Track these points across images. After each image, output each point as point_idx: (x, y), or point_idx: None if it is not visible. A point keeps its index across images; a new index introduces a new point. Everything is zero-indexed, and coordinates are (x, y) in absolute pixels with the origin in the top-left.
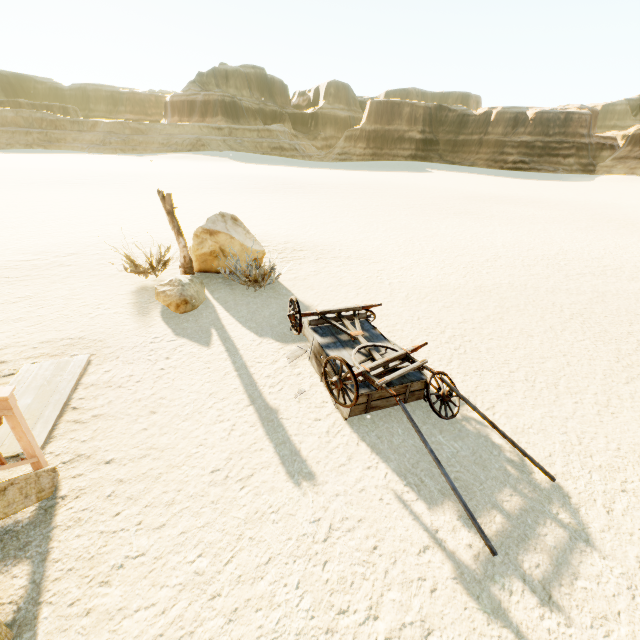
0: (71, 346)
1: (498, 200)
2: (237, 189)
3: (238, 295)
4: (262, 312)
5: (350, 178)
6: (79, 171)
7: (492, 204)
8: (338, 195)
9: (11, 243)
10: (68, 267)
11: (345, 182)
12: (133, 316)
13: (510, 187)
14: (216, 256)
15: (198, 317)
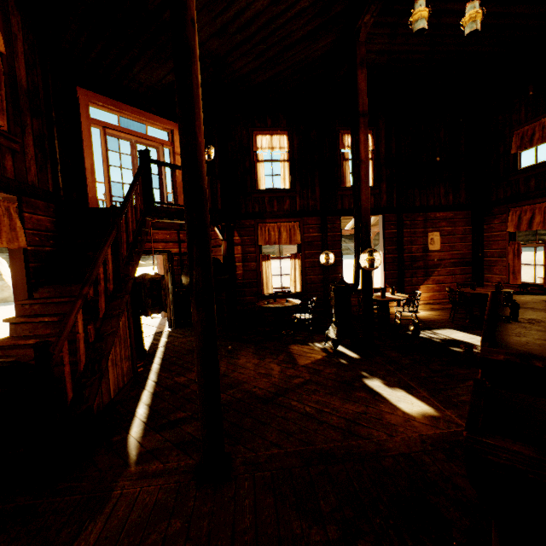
0: None
1: None
2: None
3: None
4: None
5: None
6: None
7: None
8: None
9: None
10: None
11: None
12: None
13: None
14: None
15: None
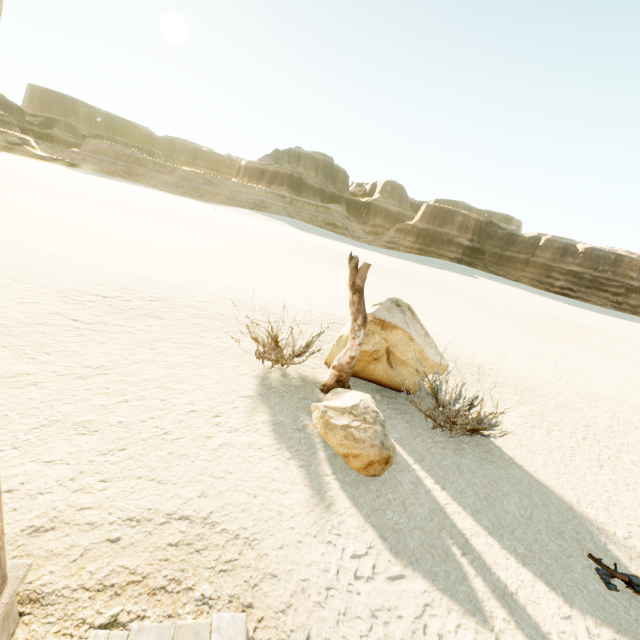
0: (191, 552)
1: (586, 329)
2: (310, 255)
3: (428, 441)
4: (502, 503)
5: (409, 268)
6: (154, 203)
7: (587, 333)
8: (415, 285)
9: (86, 265)
10: (158, 320)
11: (408, 271)
12: (284, 463)
13: (576, 314)
14: (375, 357)
15: (400, 493)
